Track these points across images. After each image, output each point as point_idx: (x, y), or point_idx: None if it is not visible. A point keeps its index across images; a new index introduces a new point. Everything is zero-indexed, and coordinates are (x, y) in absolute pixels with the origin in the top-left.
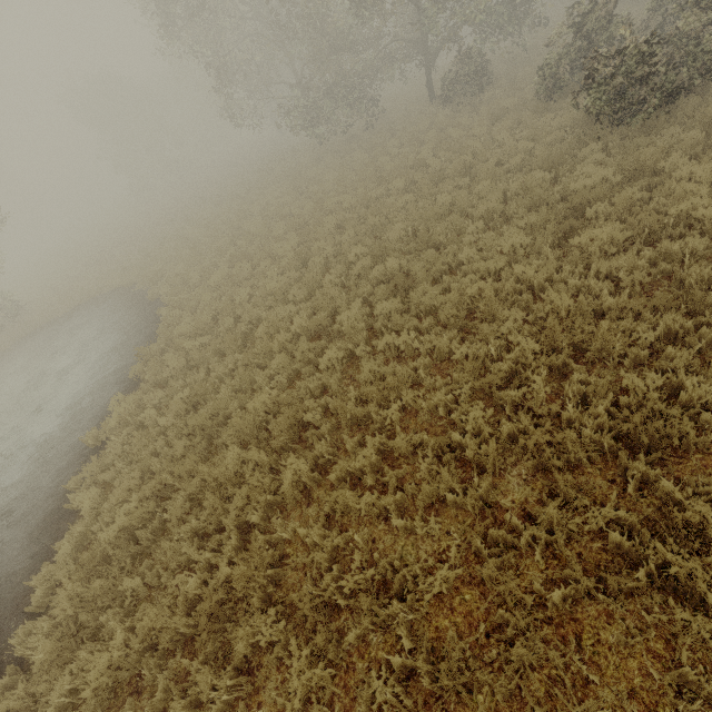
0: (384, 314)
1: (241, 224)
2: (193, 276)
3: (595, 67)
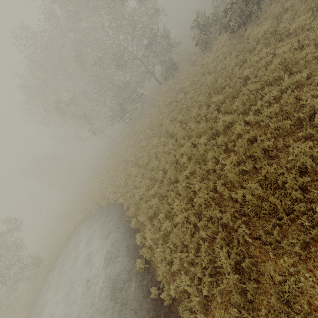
0: (238, 108)
1: (123, 158)
2: (120, 182)
3: (228, 13)
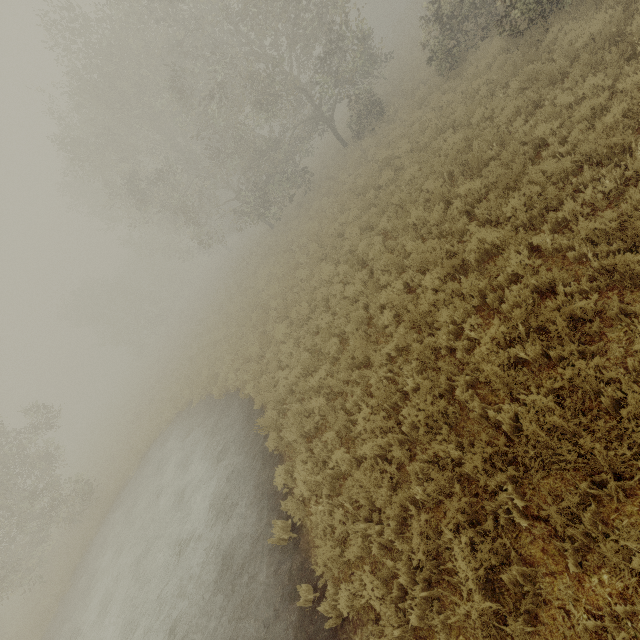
0: (515, 213)
1: (258, 299)
2: (250, 351)
3: None
